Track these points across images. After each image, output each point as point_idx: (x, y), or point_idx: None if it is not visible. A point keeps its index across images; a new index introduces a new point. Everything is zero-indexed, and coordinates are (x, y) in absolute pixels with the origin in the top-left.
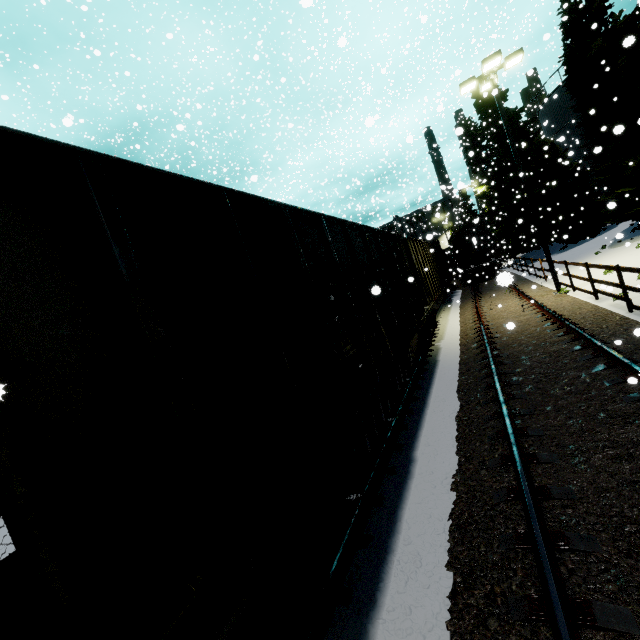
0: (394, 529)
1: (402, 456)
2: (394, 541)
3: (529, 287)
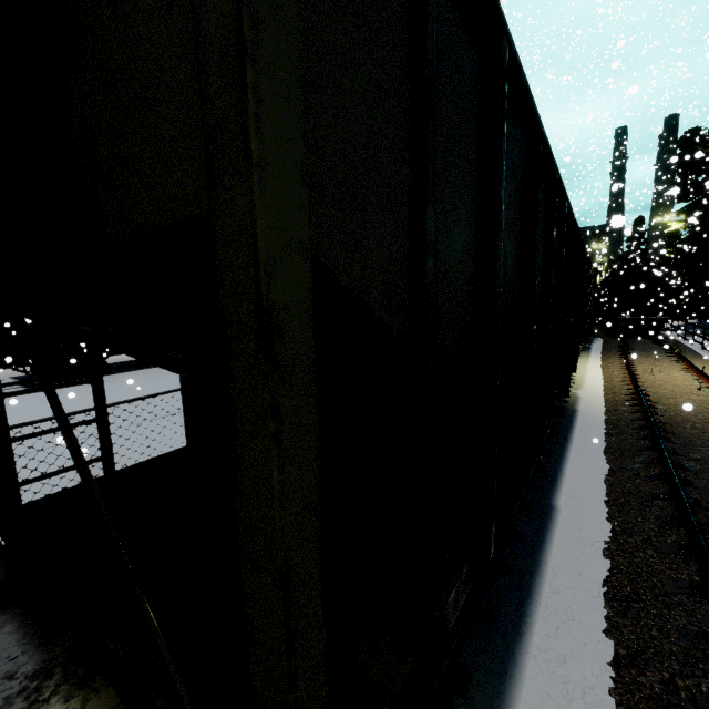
0: (537, 570)
1: (540, 498)
2: (538, 583)
3: (703, 363)
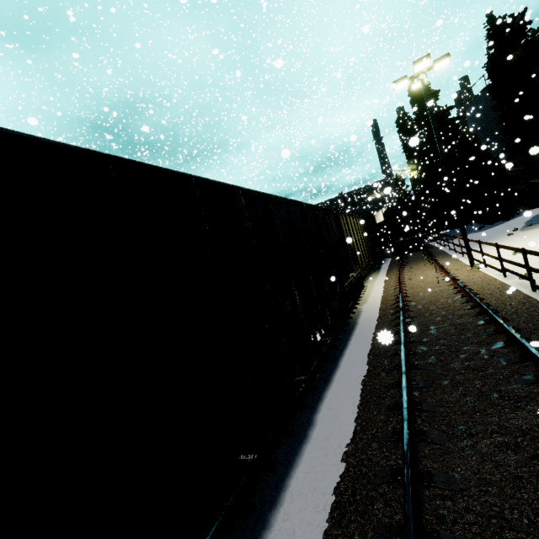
0: (278, 500)
1: (304, 418)
2: (274, 514)
3: (447, 261)
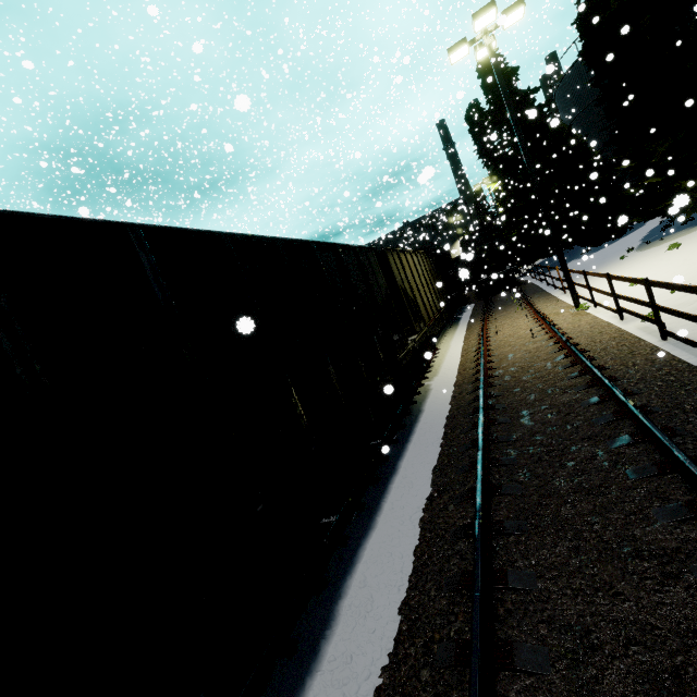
0: None
1: (320, 610)
2: None
3: (545, 301)
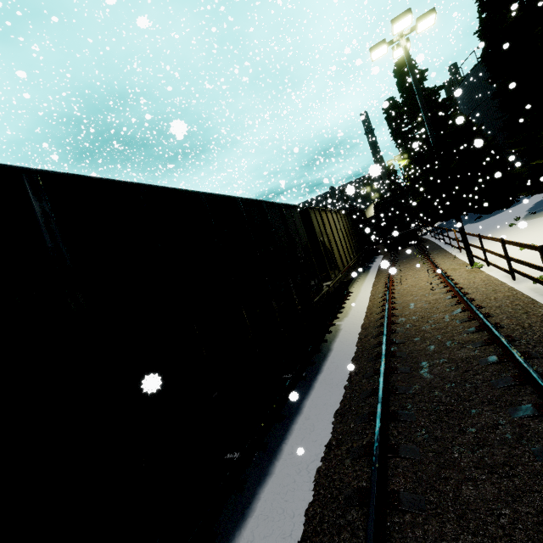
0: None
1: None
2: None
3: (443, 258)
